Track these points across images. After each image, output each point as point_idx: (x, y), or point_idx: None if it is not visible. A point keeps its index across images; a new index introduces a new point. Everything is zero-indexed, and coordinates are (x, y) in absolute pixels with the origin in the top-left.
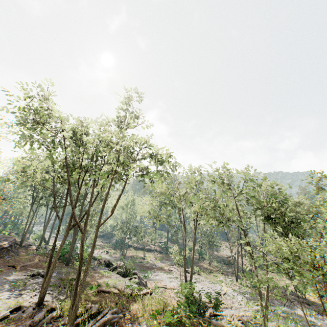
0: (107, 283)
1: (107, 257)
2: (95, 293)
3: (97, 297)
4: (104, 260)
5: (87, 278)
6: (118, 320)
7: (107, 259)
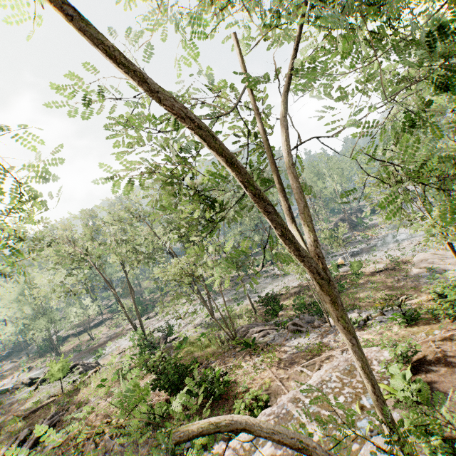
0: (37, 401)
1: (32, 374)
2: (22, 421)
3: (25, 423)
4: (23, 382)
5: (1, 419)
6: (60, 418)
7: (26, 379)
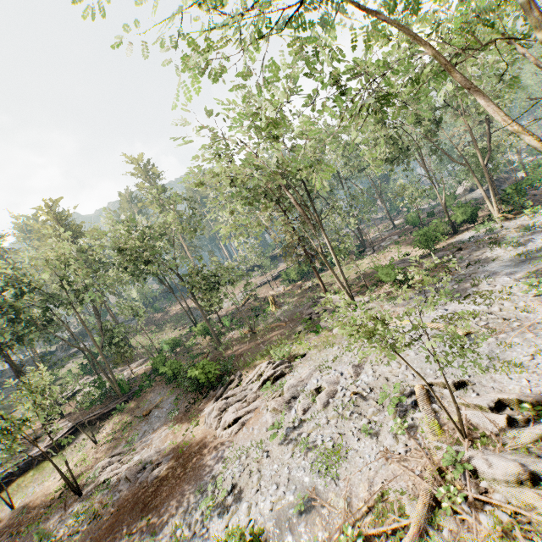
0: None
1: None
2: None
3: None
4: None
5: None
6: None
7: None
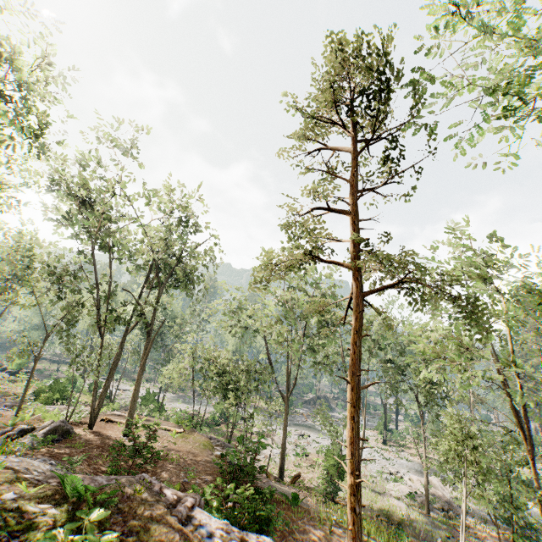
0: None
1: None
2: None
3: None
4: None
5: None
6: None
7: None
